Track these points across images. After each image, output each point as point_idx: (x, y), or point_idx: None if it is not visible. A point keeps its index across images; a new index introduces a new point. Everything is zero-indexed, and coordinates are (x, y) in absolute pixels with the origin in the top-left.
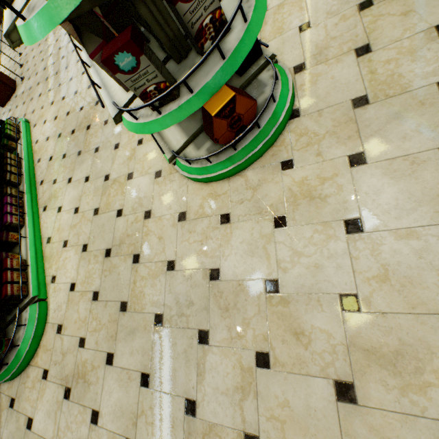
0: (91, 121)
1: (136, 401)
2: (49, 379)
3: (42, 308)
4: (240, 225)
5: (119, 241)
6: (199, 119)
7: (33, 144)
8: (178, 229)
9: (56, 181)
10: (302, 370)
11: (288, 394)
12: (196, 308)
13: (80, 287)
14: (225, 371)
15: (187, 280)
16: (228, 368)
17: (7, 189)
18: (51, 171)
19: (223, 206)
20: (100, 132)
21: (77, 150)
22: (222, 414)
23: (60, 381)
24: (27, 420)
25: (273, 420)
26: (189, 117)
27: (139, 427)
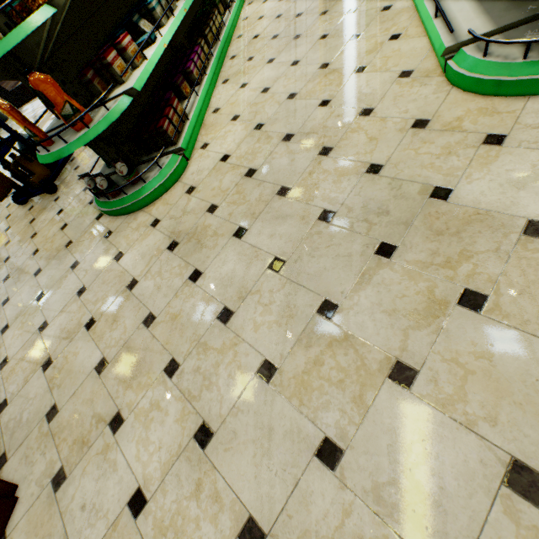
0: (330, 8)
1: (255, 280)
2: (158, 228)
3: (182, 164)
4: (518, 151)
5: (310, 129)
6: (529, 8)
7: (239, 20)
8: (407, 135)
9: (252, 59)
10: (538, 332)
11: (497, 347)
12: (390, 219)
13: (234, 161)
14: (401, 292)
15: (391, 189)
16: (407, 290)
17: (202, 41)
18: (251, 48)
19: (498, 126)
20: (338, 19)
21: (296, 34)
22: (372, 331)
23: (169, 233)
24: (117, 253)
25: (453, 364)
26: (511, 6)
27: (246, 303)
